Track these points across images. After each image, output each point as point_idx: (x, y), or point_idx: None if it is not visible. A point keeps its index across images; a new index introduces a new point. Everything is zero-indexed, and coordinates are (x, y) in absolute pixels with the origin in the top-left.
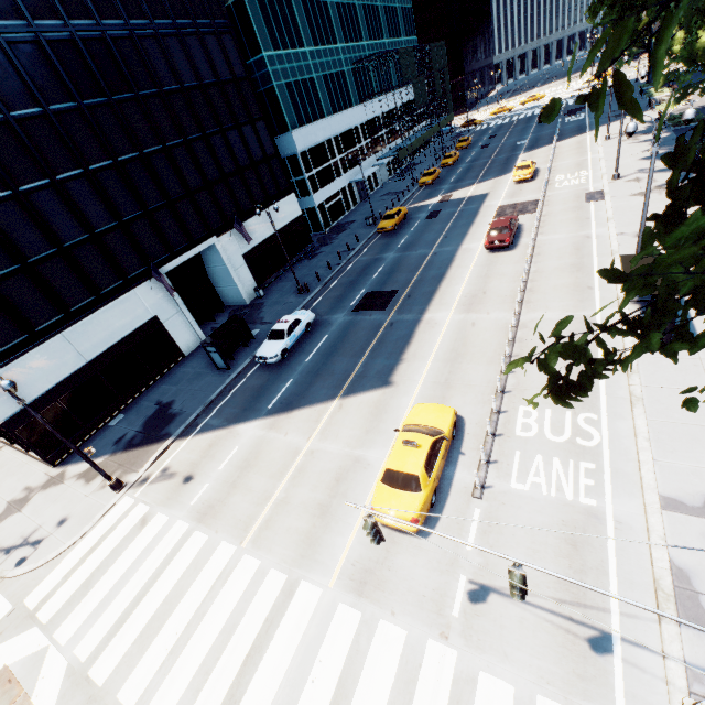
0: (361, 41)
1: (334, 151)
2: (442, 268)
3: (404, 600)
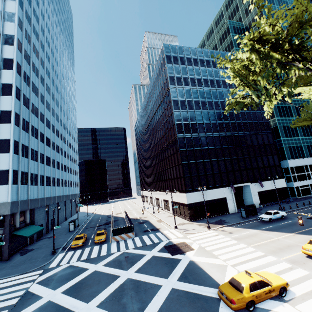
0: None
1: (308, 169)
2: None
3: (310, 269)
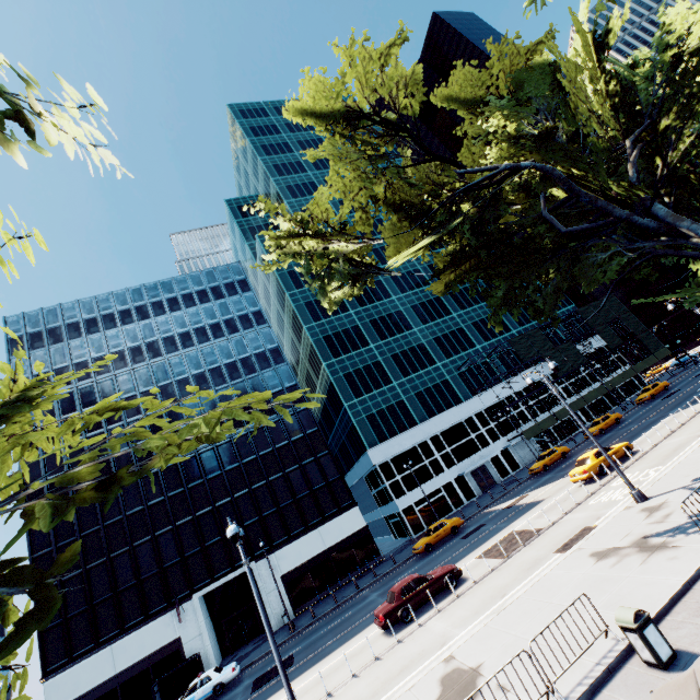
0: (473, 347)
1: (431, 450)
2: (343, 640)
3: None
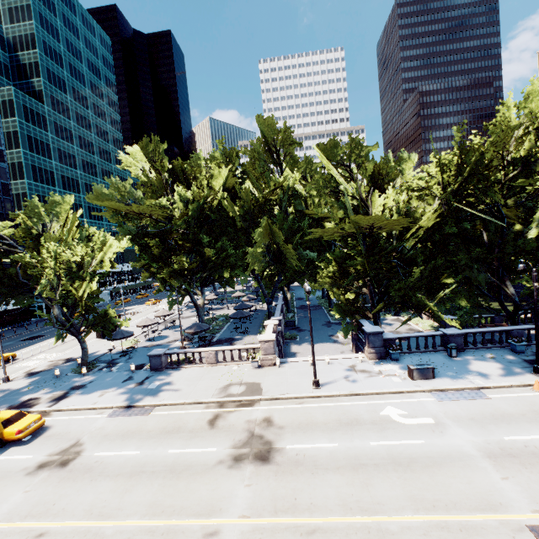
0: None
1: None
2: None
3: None
